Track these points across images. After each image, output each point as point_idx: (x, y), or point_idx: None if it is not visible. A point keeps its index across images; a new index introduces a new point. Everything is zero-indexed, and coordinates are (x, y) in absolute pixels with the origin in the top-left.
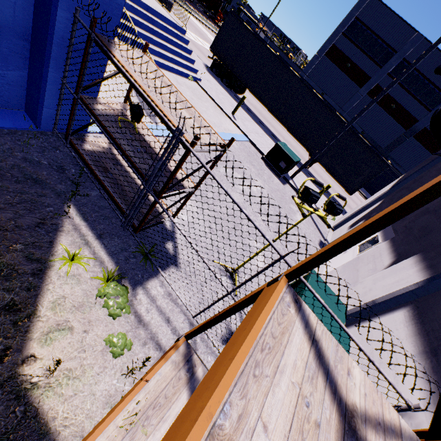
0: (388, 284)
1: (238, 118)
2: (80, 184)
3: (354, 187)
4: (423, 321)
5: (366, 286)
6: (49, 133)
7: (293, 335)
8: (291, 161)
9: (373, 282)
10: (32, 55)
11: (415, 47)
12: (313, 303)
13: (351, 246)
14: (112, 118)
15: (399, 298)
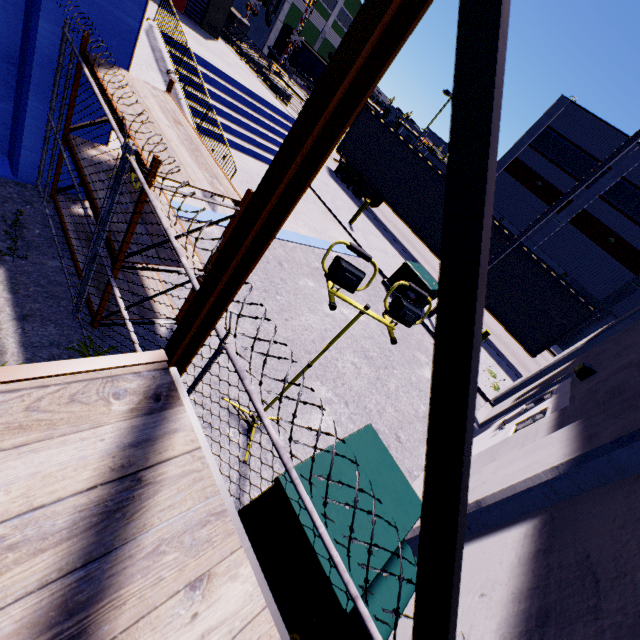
0: (514, 471)
1: (358, 230)
2: (37, 248)
3: (538, 343)
4: (551, 546)
5: (482, 477)
6: (31, 186)
7: (59, 442)
8: (425, 289)
9: (494, 470)
10: (18, 83)
11: (639, 164)
12: (260, 441)
13: (232, 259)
14: (106, 166)
15: (524, 497)
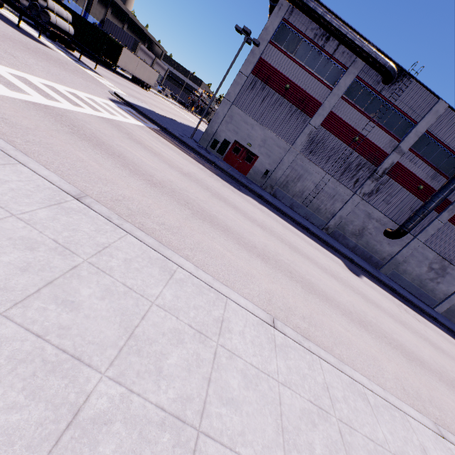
0: None
1: None
2: None
3: None
4: None
5: None
6: None
7: None
8: None
9: None
10: None
11: None
12: None
13: None
14: None
15: None
